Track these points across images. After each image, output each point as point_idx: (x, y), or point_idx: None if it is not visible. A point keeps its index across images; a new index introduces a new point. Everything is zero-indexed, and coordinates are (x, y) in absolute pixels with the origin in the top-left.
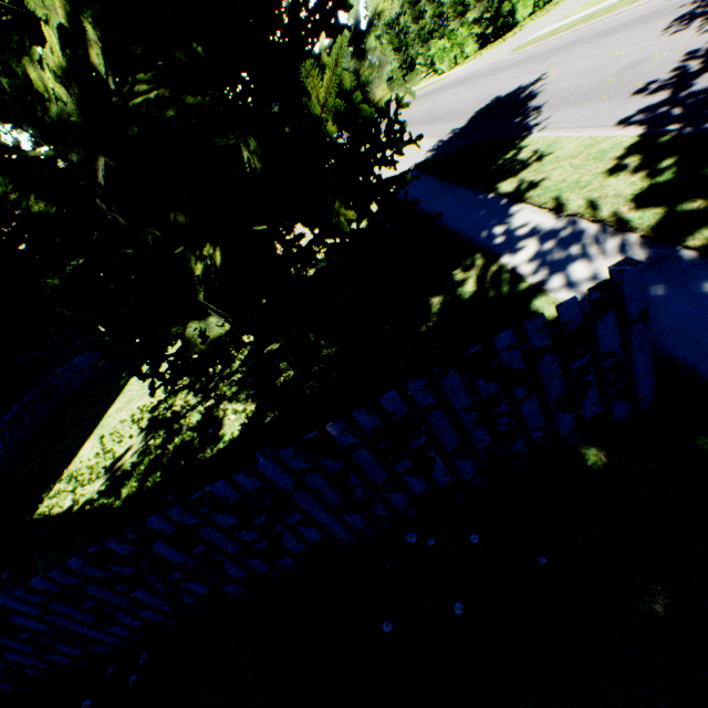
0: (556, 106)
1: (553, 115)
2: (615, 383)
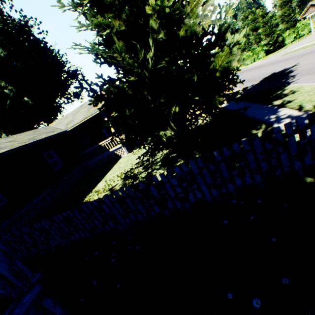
0: (302, 75)
1: (300, 78)
2: None
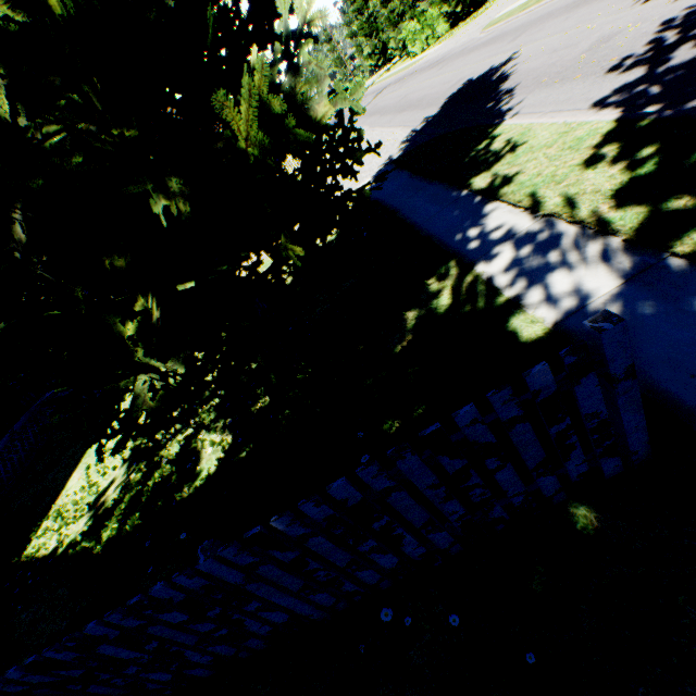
0: (529, 88)
1: (526, 98)
2: (602, 441)
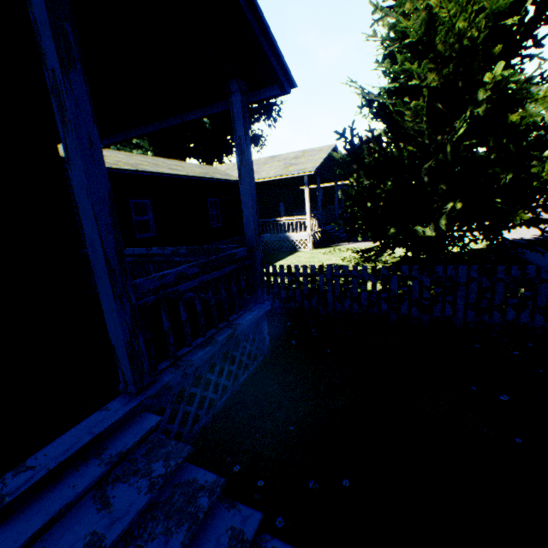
0: None
1: None
2: None
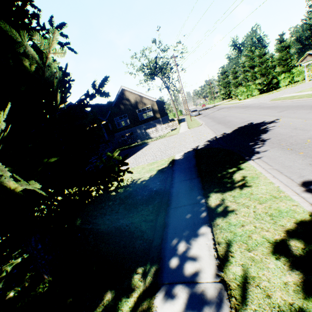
0: (273, 144)
1: (269, 150)
2: None
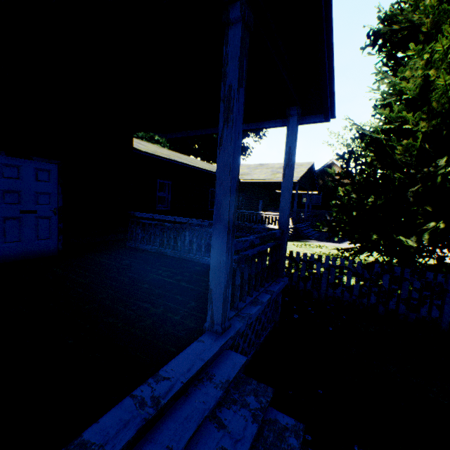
0: None
1: None
2: None
